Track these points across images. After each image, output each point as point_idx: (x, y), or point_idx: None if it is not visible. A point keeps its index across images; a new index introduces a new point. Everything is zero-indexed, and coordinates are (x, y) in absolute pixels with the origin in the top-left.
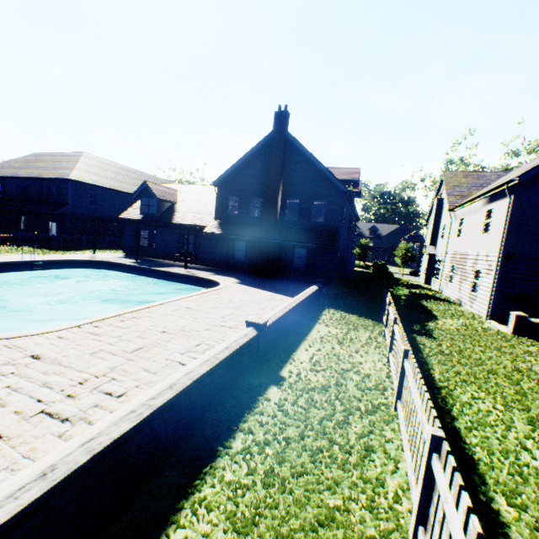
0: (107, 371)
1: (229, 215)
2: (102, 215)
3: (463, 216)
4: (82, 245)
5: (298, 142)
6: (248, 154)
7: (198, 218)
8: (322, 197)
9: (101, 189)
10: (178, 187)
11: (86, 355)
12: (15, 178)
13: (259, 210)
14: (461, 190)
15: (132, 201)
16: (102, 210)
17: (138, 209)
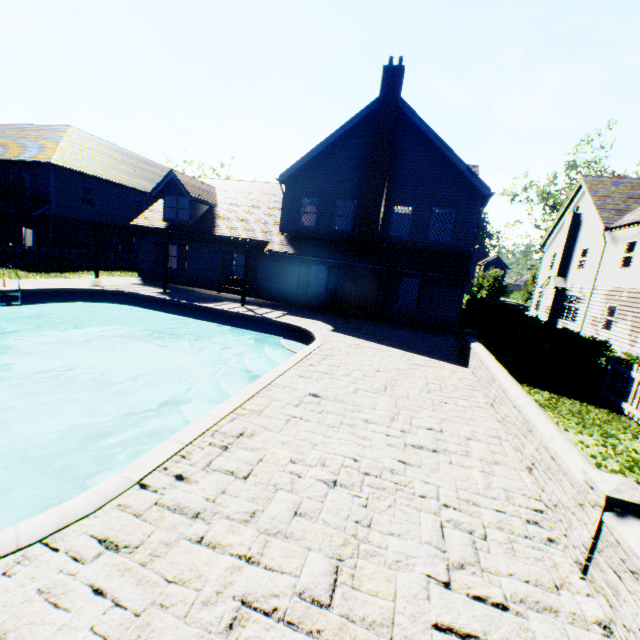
0: None
1: (302, 226)
2: (101, 220)
3: (637, 238)
4: (74, 264)
5: (418, 117)
6: (336, 133)
7: (253, 229)
8: (448, 204)
9: (98, 181)
10: (214, 183)
11: None
12: None
13: (340, 221)
14: (615, 203)
15: (143, 202)
16: (100, 213)
17: (159, 213)
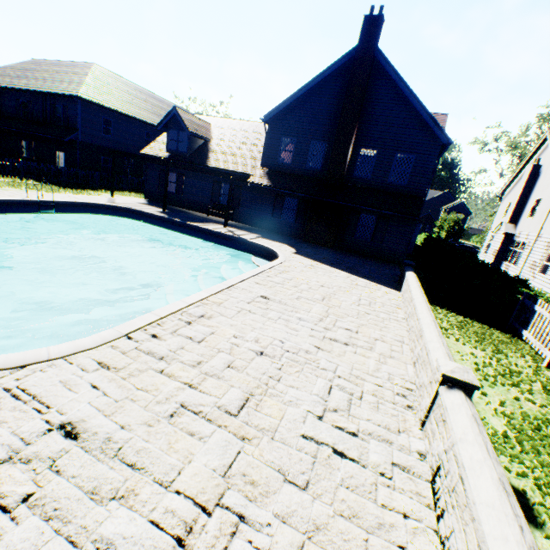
0: (218, 486)
1: (280, 162)
2: (117, 148)
3: None
4: (95, 184)
5: (391, 66)
6: (316, 79)
7: (239, 163)
8: (409, 149)
9: (116, 114)
10: (210, 120)
11: (161, 424)
12: (11, 91)
13: (314, 160)
14: None
15: (151, 134)
16: (117, 141)
17: (163, 144)
